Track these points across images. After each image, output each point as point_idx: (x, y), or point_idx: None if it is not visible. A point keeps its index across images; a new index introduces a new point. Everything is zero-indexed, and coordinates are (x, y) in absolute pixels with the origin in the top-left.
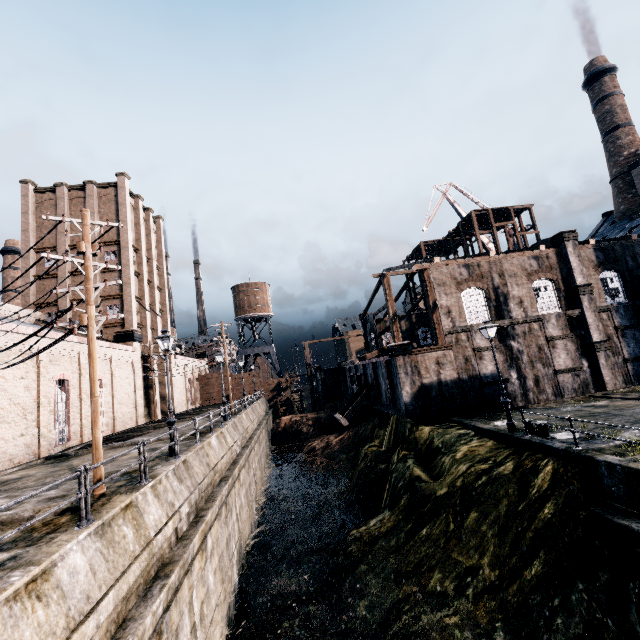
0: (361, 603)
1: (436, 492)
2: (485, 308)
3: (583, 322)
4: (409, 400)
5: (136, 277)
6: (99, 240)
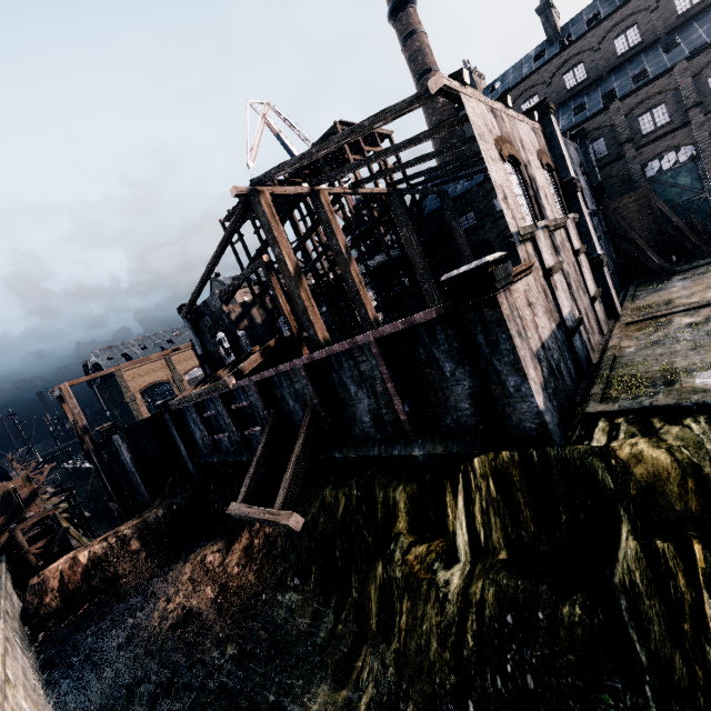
0: None
1: None
2: (525, 200)
3: (582, 231)
4: (542, 399)
5: None
6: None
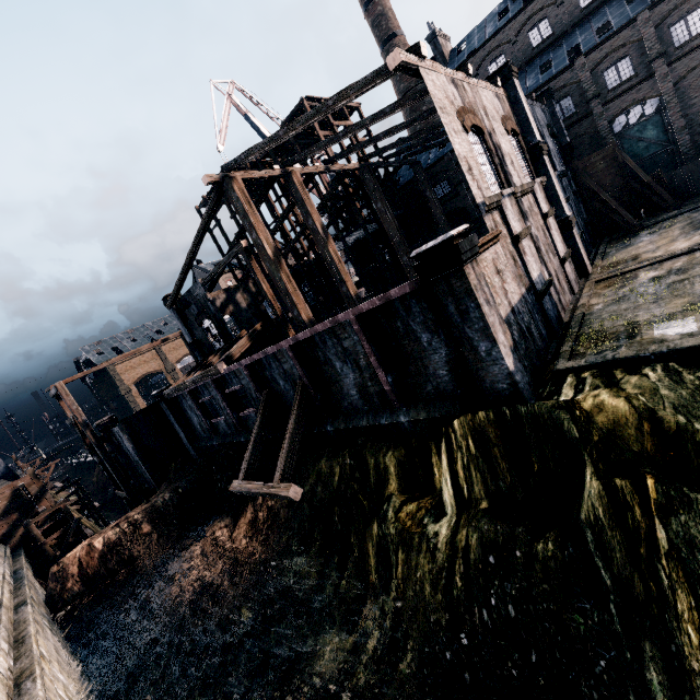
0: None
1: None
2: (491, 169)
3: (550, 194)
4: (512, 361)
5: None
6: None
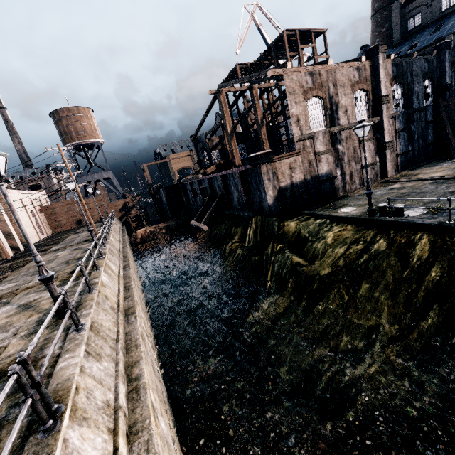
0: (282, 371)
1: (319, 273)
2: (322, 117)
3: (380, 127)
4: (272, 202)
5: None
6: None
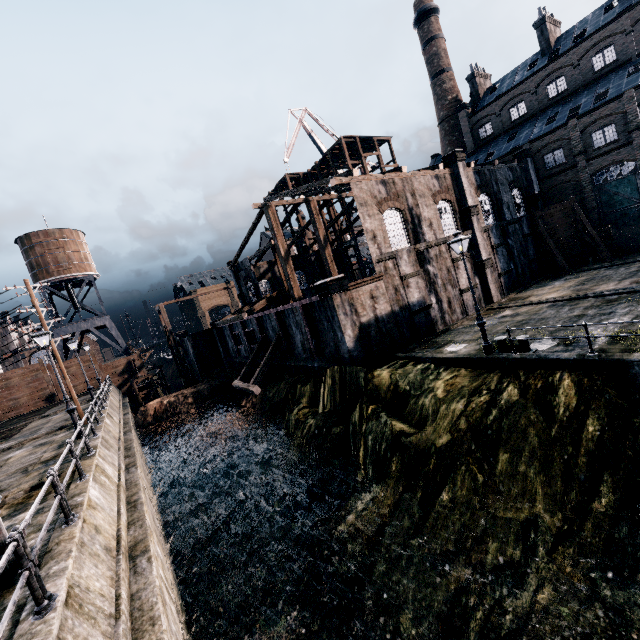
0: (404, 621)
1: (435, 443)
2: (403, 232)
3: (474, 242)
4: (353, 345)
5: None
6: None
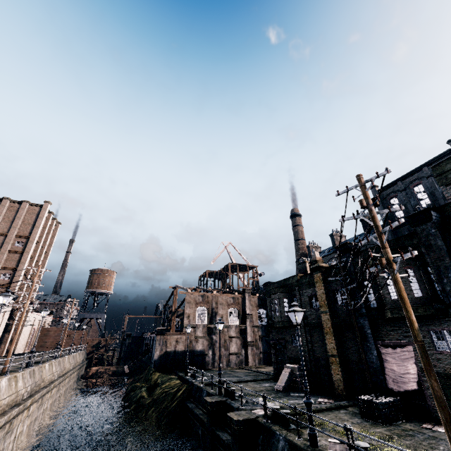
0: None
1: (146, 402)
2: (206, 317)
3: (246, 331)
4: (157, 358)
5: (30, 258)
6: (16, 233)
